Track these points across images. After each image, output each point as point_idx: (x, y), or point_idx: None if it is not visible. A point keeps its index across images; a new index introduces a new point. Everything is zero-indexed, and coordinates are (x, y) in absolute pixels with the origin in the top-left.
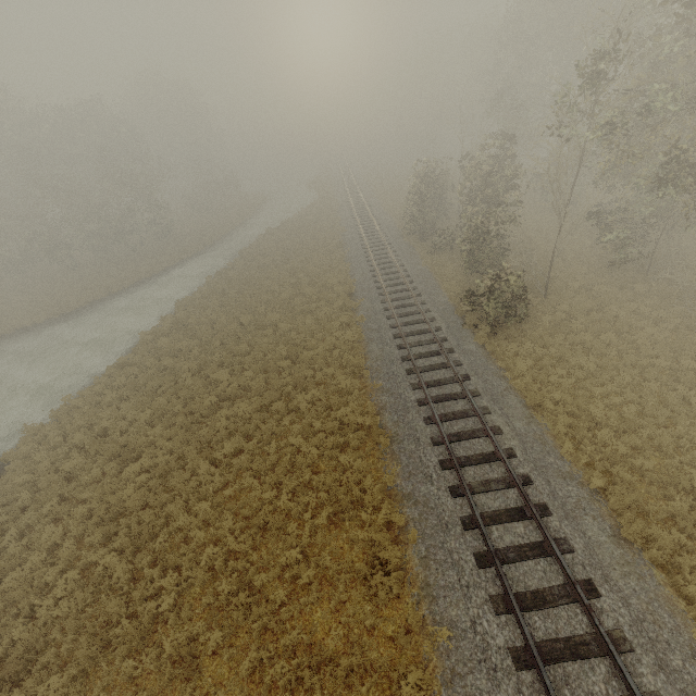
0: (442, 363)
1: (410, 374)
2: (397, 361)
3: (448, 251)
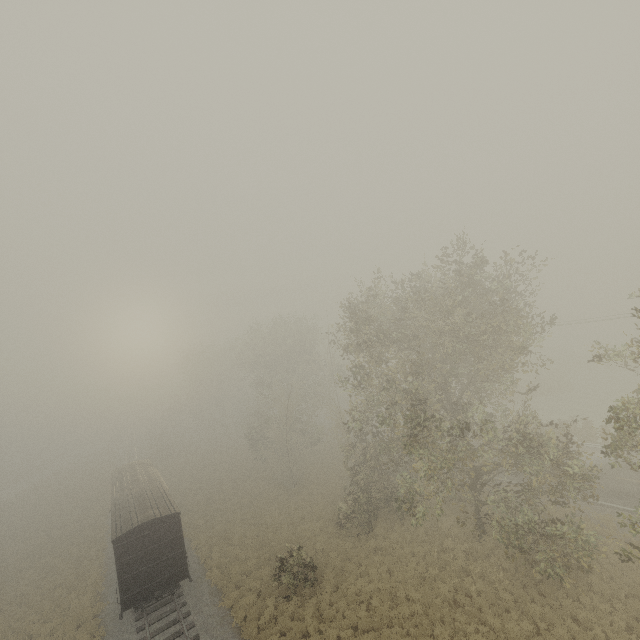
0: None
1: None
2: None
3: None
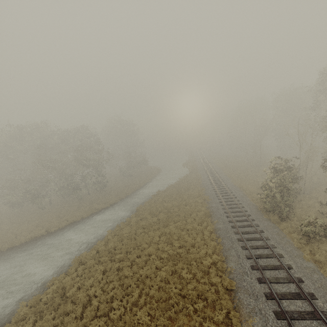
0: None
1: None
2: None
3: None
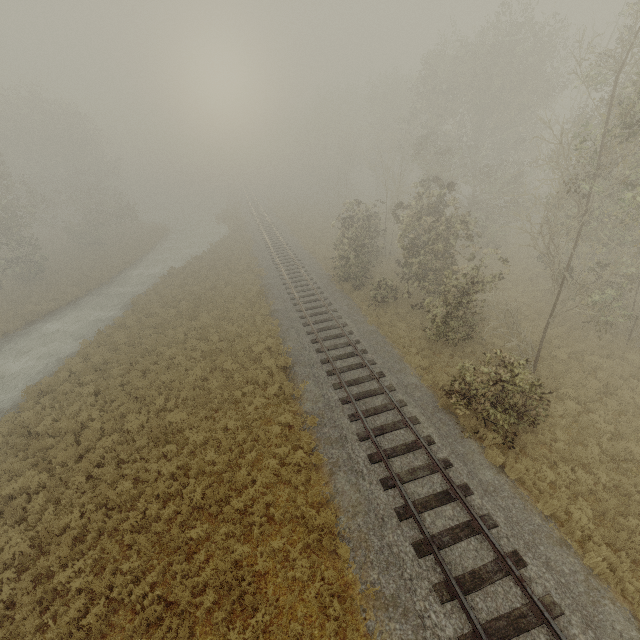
0: (465, 524)
1: (423, 556)
2: (391, 520)
3: (394, 305)
